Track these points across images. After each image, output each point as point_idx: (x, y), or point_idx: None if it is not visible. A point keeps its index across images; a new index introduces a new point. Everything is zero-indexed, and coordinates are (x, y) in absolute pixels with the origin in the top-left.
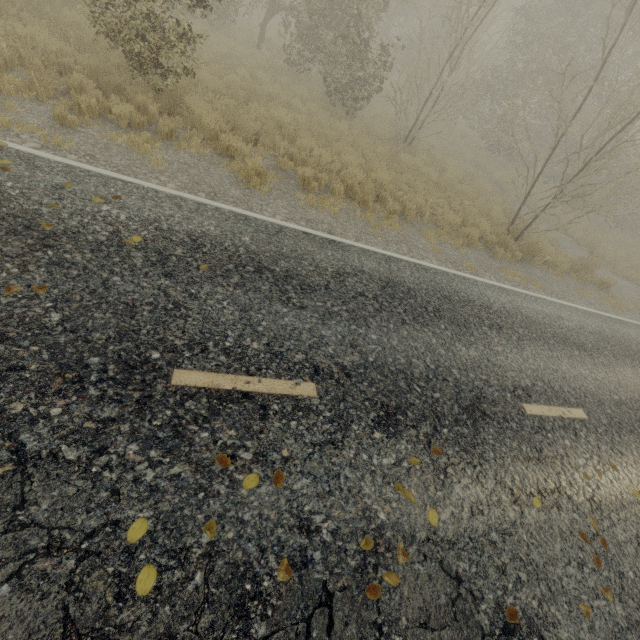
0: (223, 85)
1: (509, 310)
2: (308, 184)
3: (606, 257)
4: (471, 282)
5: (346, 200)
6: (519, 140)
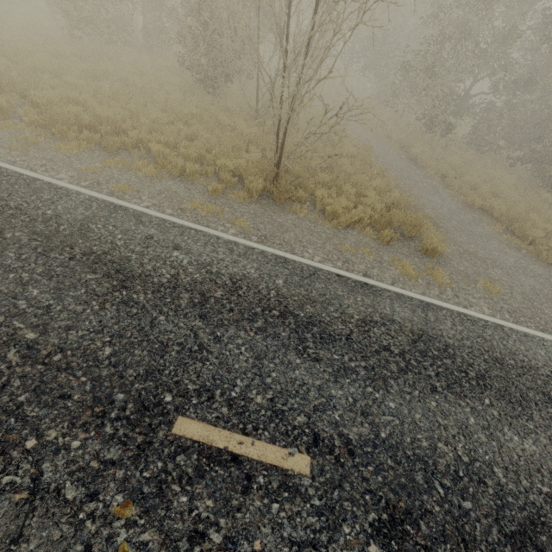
0: (51, 66)
1: (60, 219)
2: (2, 113)
3: (529, 236)
4: (63, 192)
5: (45, 130)
6: (446, 113)
